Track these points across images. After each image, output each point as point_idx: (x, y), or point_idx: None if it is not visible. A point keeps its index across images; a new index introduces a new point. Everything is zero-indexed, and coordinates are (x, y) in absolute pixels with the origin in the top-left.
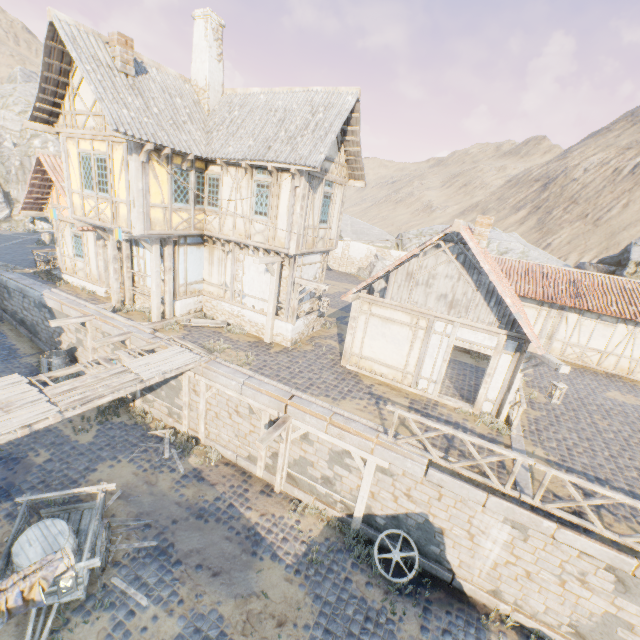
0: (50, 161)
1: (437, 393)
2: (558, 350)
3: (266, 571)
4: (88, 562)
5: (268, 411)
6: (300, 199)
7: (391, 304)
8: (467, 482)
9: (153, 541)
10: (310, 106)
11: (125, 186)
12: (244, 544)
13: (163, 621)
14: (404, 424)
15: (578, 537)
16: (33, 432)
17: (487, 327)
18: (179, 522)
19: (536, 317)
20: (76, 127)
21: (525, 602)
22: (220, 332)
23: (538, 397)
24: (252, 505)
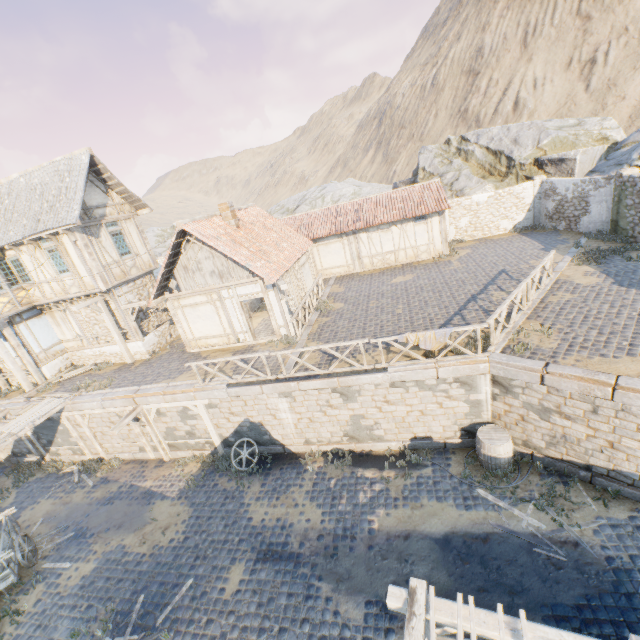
0: None
1: (252, 338)
2: (369, 264)
3: (157, 508)
4: (3, 555)
5: (127, 409)
6: (84, 248)
7: (188, 293)
8: (250, 385)
9: (72, 533)
10: (58, 175)
11: None
12: (141, 502)
13: (83, 567)
14: (222, 370)
15: (308, 382)
16: None
17: (248, 280)
18: (91, 514)
19: (343, 247)
20: None
21: (321, 437)
22: (90, 374)
23: (337, 307)
24: (148, 478)
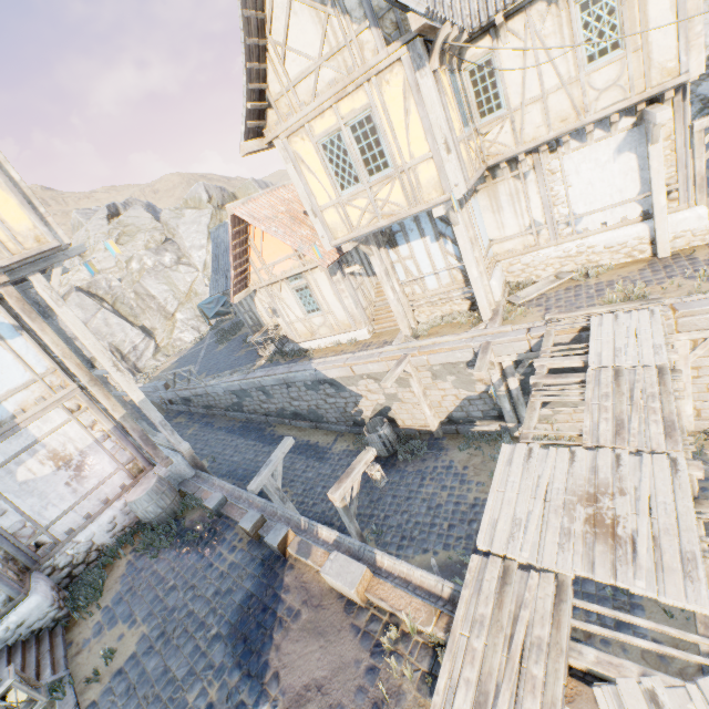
0: (244, 212)
1: None
2: None
3: None
4: None
5: None
6: None
7: None
8: None
9: None
10: None
11: (423, 130)
12: None
13: None
14: None
15: None
16: (460, 516)
17: None
18: None
19: None
20: (302, 105)
21: None
22: (576, 285)
23: None
24: None
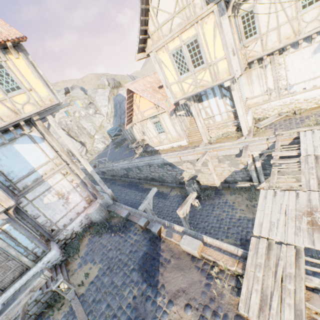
0: (132, 87)
1: None
2: None
3: None
4: None
5: None
6: None
7: None
8: None
9: None
10: None
11: (222, 45)
12: None
13: None
14: None
15: None
16: (233, 224)
17: None
18: None
19: None
20: (164, 36)
21: None
22: (289, 118)
23: None
24: None
